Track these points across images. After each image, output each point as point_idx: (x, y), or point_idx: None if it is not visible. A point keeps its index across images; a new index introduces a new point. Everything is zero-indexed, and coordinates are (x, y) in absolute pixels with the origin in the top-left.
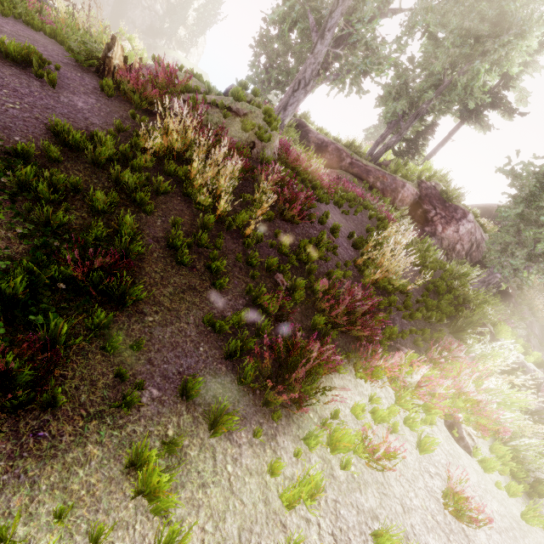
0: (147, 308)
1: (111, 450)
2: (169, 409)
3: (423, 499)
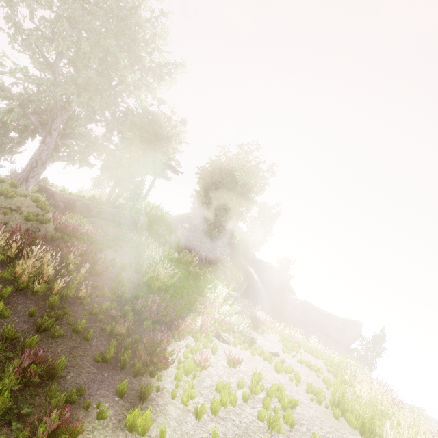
0: (62, 373)
1: (112, 435)
2: (118, 406)
3: (223, 369)
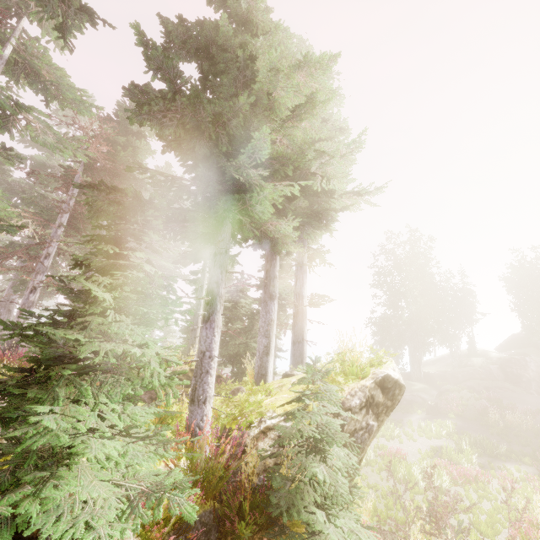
0: None
1: None
2: None
3: None
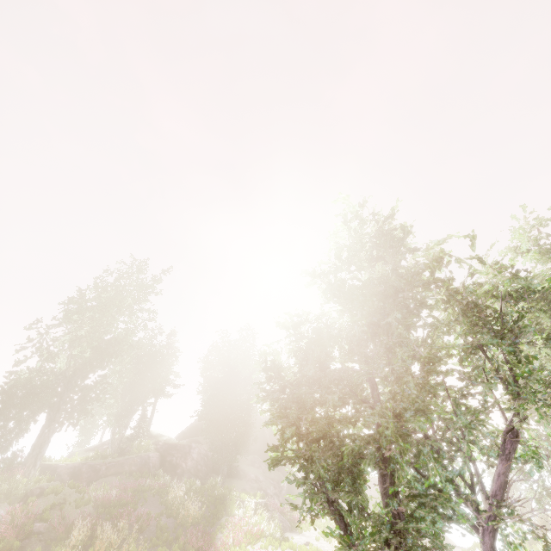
0: None
1: None
2: None
3: None
